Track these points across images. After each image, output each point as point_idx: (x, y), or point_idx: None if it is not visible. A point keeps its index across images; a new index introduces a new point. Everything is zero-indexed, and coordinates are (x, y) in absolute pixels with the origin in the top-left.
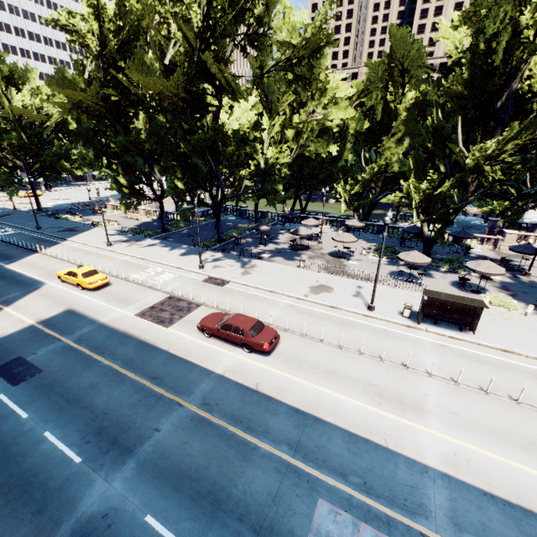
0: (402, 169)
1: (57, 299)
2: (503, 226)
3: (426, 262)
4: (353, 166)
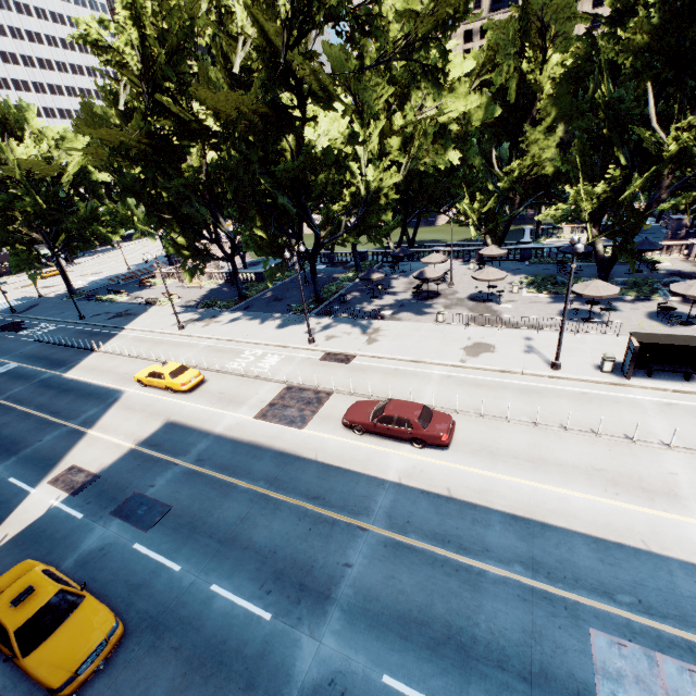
0: (563, 169)
1: (147, 410)
2: (691, 225)
3: (615, 293)
4: (480, 173)
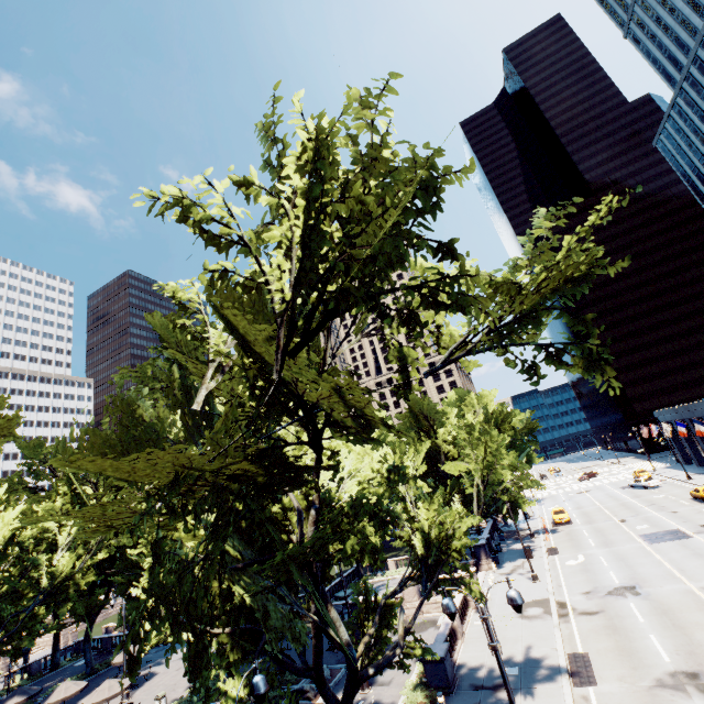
0: None
1: None
2: None
3: None
4: None
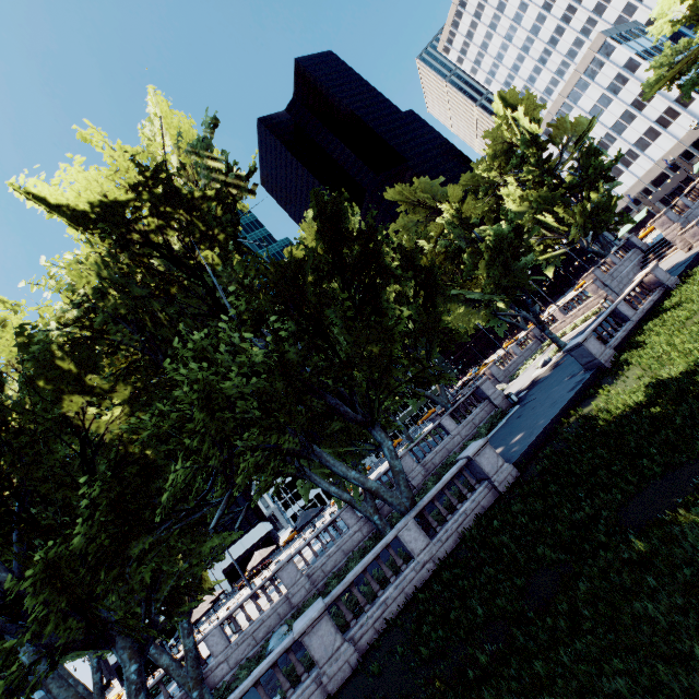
0: None
1: None
2: None
3: None
4: None
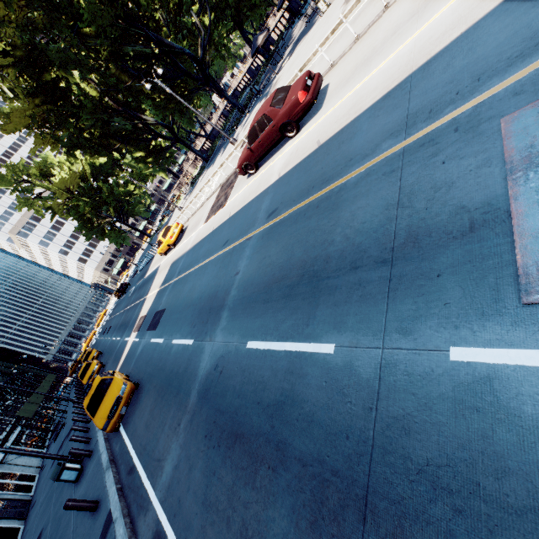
0: None
1: (165, 266)
2: None
3: None
4: None
